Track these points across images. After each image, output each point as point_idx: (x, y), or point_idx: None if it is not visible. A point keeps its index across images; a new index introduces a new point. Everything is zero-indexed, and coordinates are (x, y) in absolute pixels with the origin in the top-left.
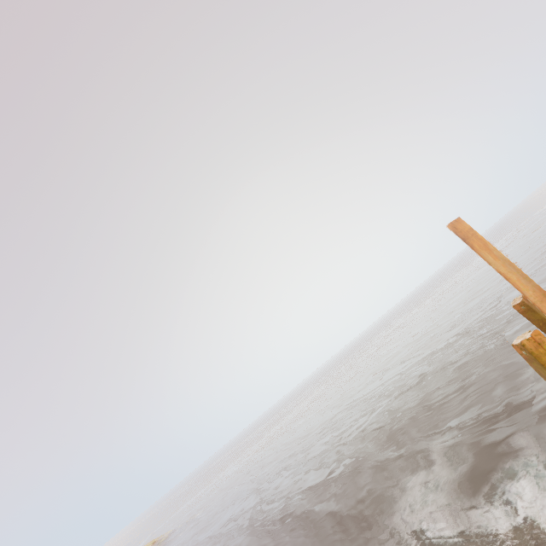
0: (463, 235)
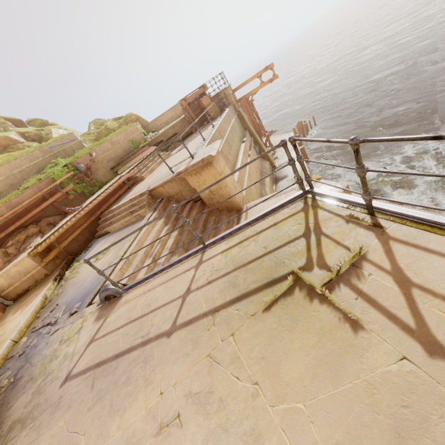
0: None
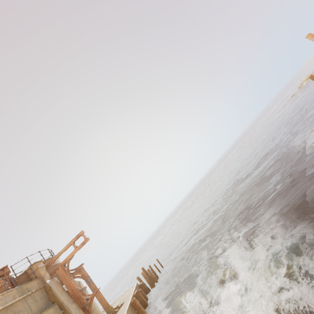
0: (311, 36)
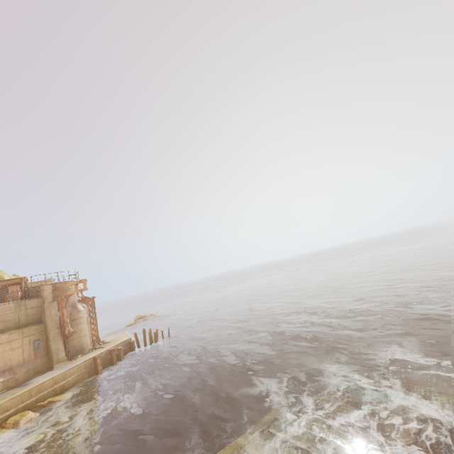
0: None
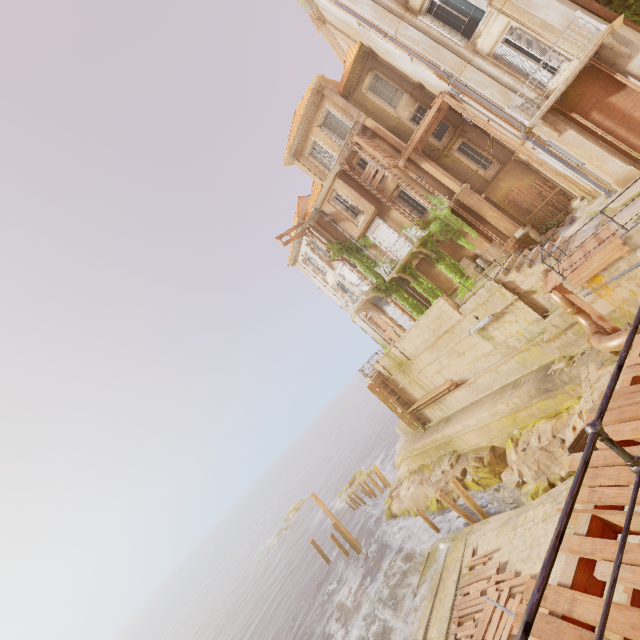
0: (315, 497)
